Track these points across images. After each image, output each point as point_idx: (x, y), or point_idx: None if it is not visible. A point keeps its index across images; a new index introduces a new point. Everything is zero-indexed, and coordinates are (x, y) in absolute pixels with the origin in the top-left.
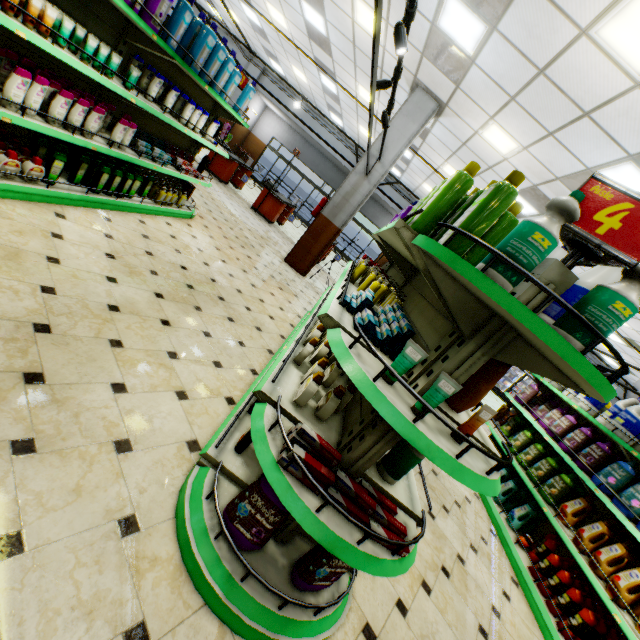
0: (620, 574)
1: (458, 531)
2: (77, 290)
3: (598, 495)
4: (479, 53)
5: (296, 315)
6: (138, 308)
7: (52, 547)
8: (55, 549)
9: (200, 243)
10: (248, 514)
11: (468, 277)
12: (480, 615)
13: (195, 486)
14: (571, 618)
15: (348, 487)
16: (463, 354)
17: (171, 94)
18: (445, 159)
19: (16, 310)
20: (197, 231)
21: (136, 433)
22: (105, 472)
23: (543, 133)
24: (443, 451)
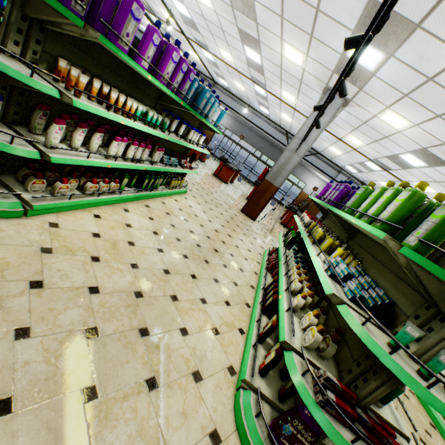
0: None
1: (407, 426)
2: (147, 262)
3: None
4: (378, 70)
5: (258, 253)
6: (177, 268)
7: None
8: None
9: (194, 210)
10: (291, 433)
11: None
12: None
13: (245, 406)
14: None
15: (365, 421)
16: None
17: (182, 127)
18: (348, 132)
19: (124, 284)
20: (191, 201)
21: (200, 365)
22: (193, 397)
23: (432, 115)
24: None
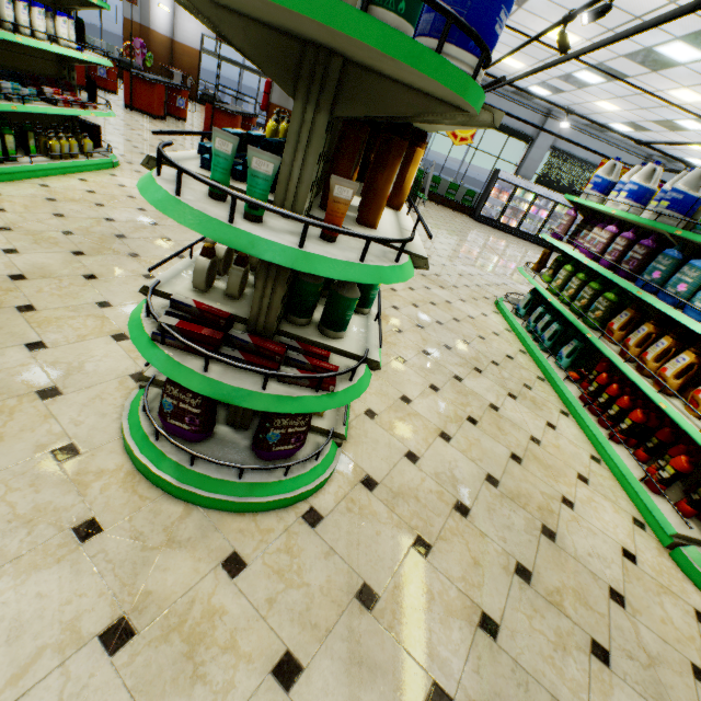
0: (667, 365)
1: (493, 386)
2: None
3: (641, 296)
4: None
5: None
6: (51, 271)
7: None
8: None
9: (131, 190)
10: (173, 407)
11: None
12: (514, 446)
13: (133, 405)
14: (621, 424)
15: (245, 342)
16: (295, 125)
17: None
18: None
19: None
20: (125, 179)
21: (64, 380)
22: (30, 417)
23: None
24: (276, 243)
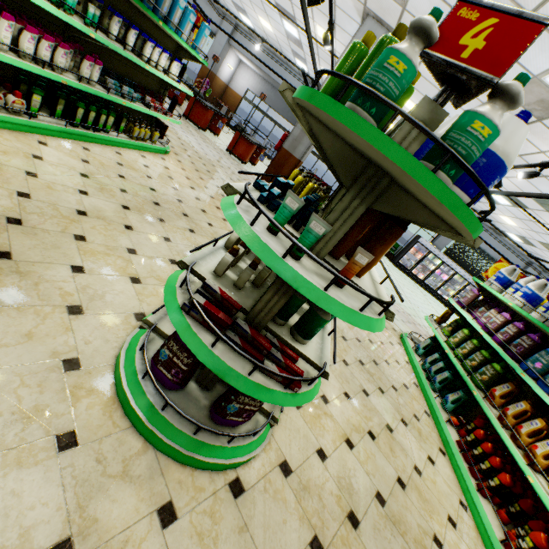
0: (538, 444)
1: (391, 408)
2: (50, 197)
3: (524, 378)
4: None
5: None
6: (104, 215)
7: (1, 370)
8: (4, 372)
9: (171, 173)
10: (167, 358)
11: (322, 107)
12: (401, 471)
13: (132, 341)
14: (490, 480)
15: (245, 332)
16: (343, 205)
17: (131, 33)
18: None
19: None
20: (170, 164)
21: (88, 302)
22: (56, 326)
23: None
24: (310, 282)
